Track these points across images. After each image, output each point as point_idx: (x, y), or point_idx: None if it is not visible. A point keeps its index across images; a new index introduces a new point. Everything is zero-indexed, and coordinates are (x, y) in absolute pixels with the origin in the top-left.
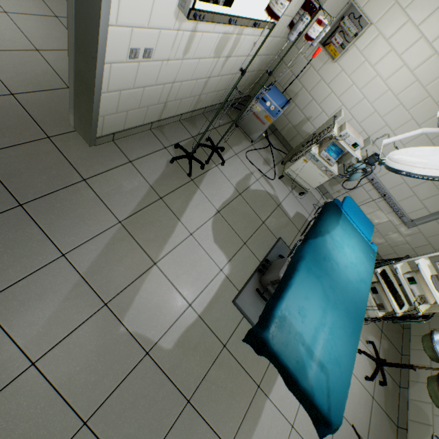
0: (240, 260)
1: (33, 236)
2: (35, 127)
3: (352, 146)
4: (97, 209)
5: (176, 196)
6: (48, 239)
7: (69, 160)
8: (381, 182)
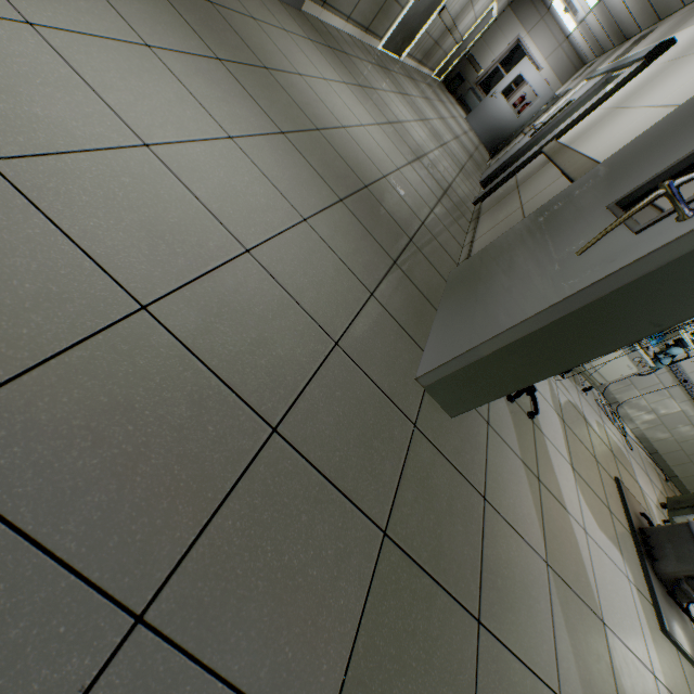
0: (623, 545)
1: (523, 688)
2: (392, 409)
3: (689, 334)
4: (522, 555)
5: (542, 464)
6: (534, 677)
7: (453, 463)
8: (680, 363)
